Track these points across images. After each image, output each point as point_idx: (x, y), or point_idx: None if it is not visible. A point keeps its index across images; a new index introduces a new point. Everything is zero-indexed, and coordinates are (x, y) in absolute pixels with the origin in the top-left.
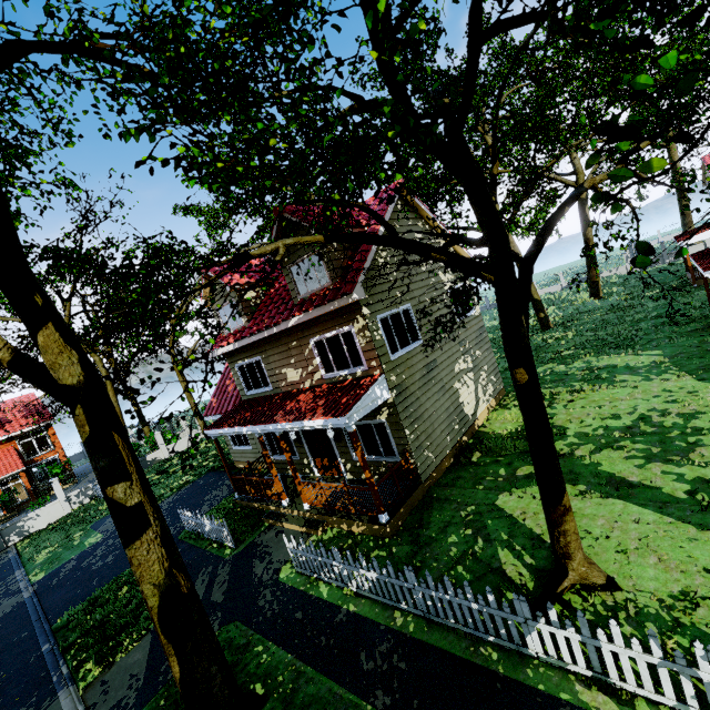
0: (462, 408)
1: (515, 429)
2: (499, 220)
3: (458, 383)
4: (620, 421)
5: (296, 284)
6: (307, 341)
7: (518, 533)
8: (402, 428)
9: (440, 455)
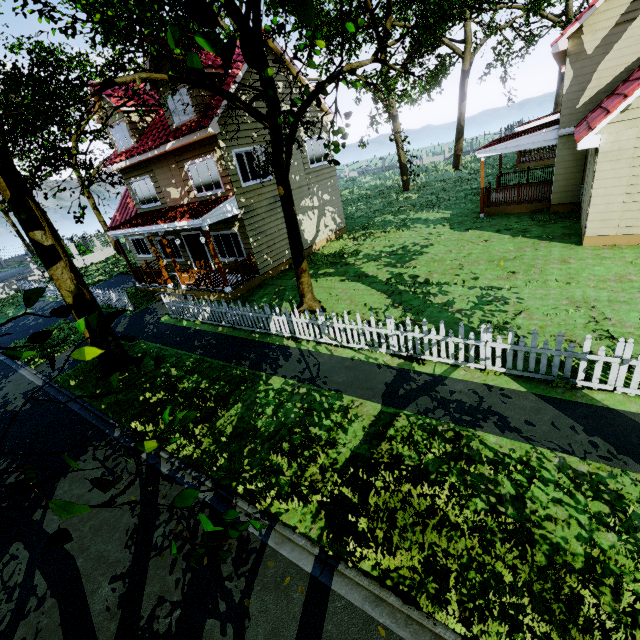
0: (302, 234)
1: (335, 252)
2: (272, 86)
3: (302, 215)
4: (392, 248)
5: (171, 113)
6: (183, 165)
7: (298, 296)
8: (247, 237)
9: (278, 261)
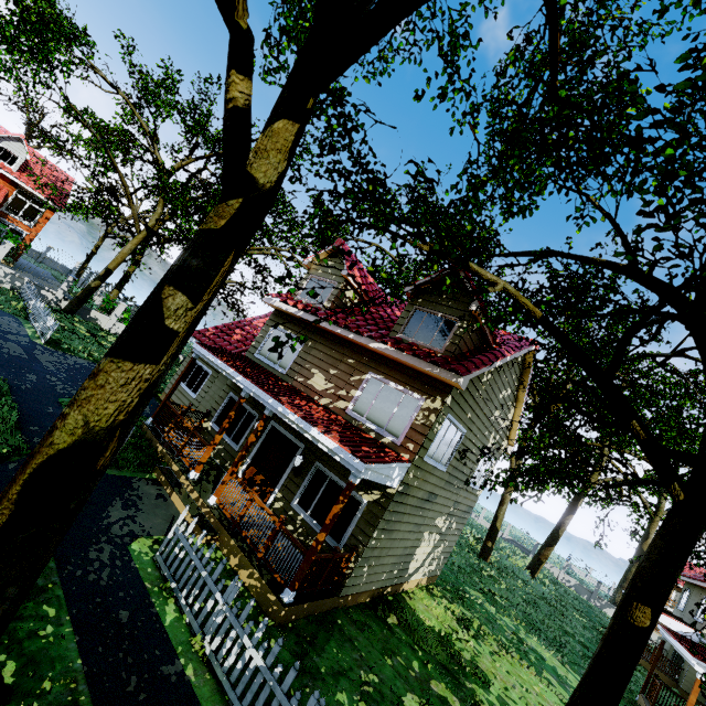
0: (411, 559)
1: (438, 629)
2: None
3: (428, 534)
4: None
5: (408, 324)
6: (367, 370)
7: None
8: (375, 525)
9: (368, 585)
